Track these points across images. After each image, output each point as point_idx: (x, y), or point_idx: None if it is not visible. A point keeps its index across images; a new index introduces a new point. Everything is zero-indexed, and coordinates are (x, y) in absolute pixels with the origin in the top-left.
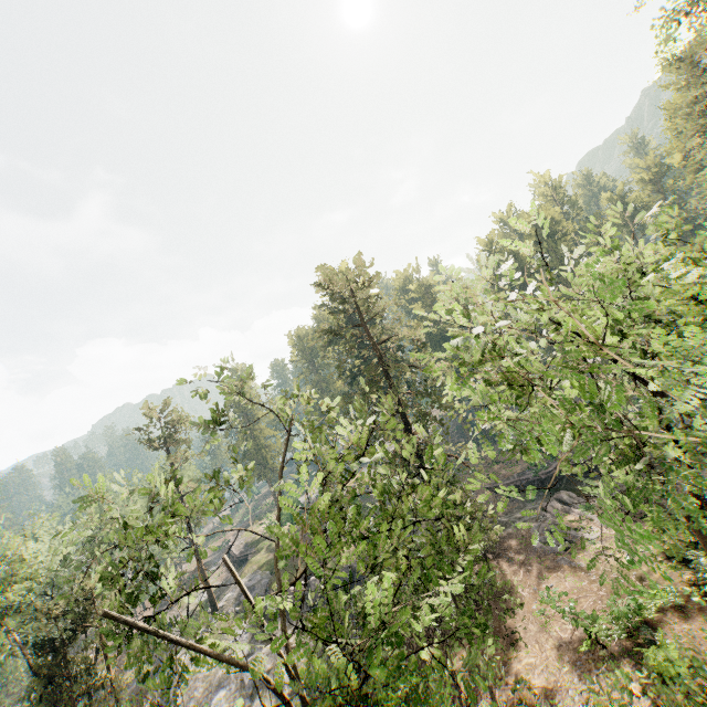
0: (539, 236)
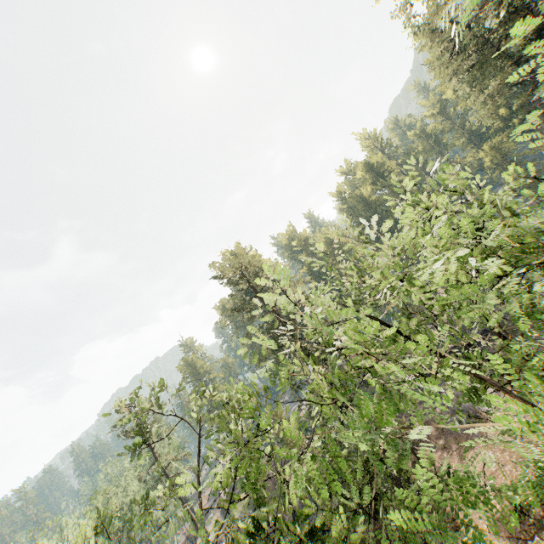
0: (373, 178)
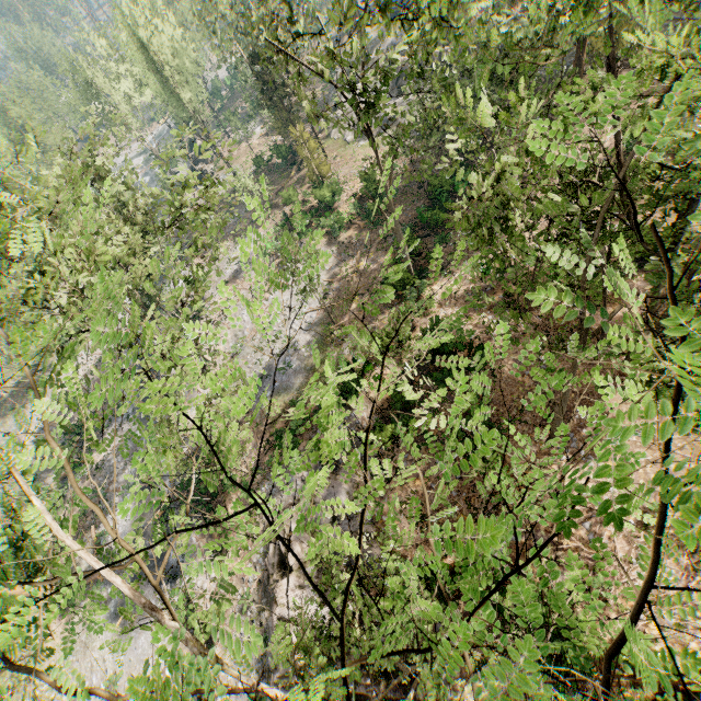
0: None
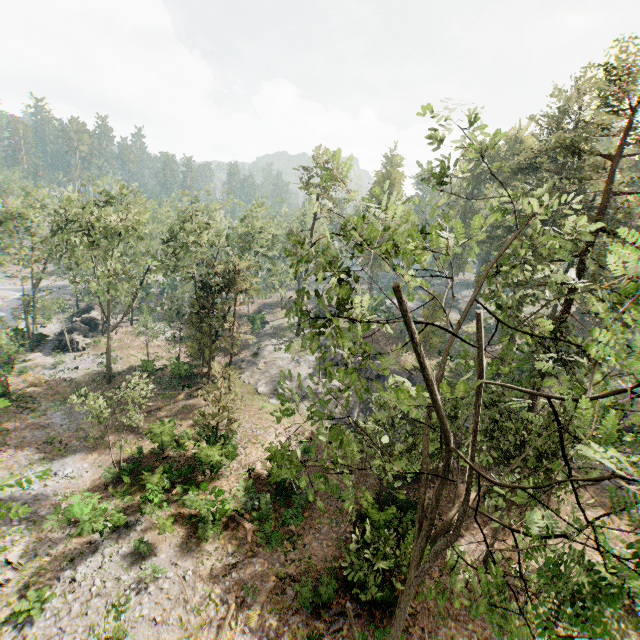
0: None
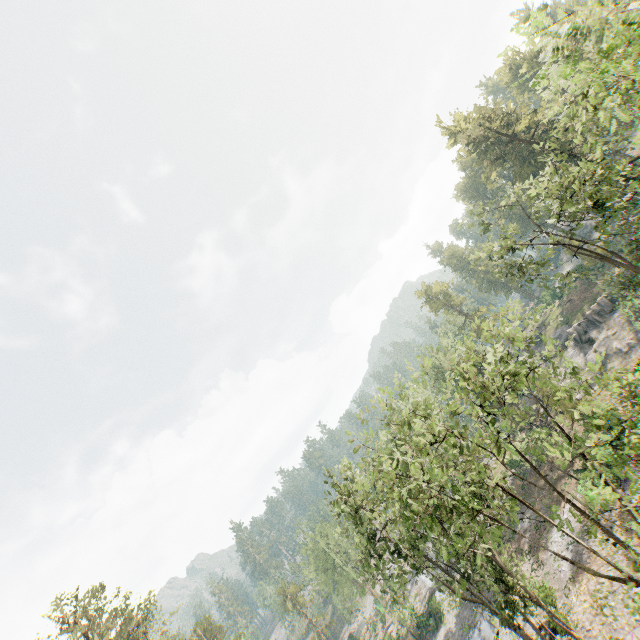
0: None
